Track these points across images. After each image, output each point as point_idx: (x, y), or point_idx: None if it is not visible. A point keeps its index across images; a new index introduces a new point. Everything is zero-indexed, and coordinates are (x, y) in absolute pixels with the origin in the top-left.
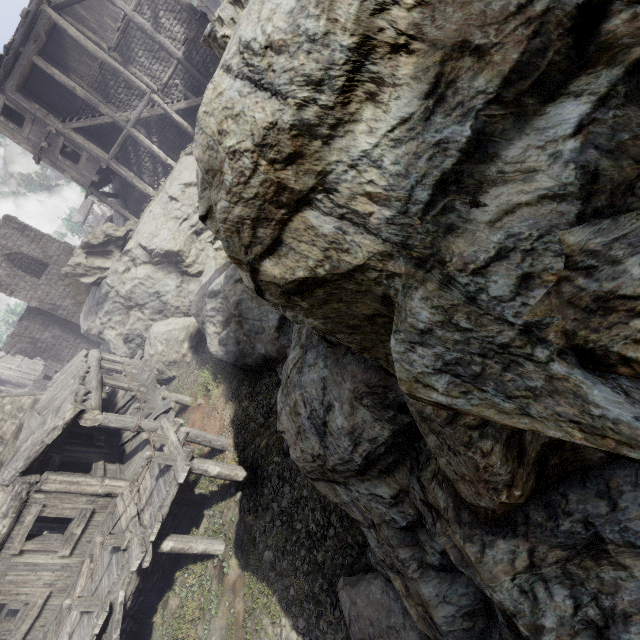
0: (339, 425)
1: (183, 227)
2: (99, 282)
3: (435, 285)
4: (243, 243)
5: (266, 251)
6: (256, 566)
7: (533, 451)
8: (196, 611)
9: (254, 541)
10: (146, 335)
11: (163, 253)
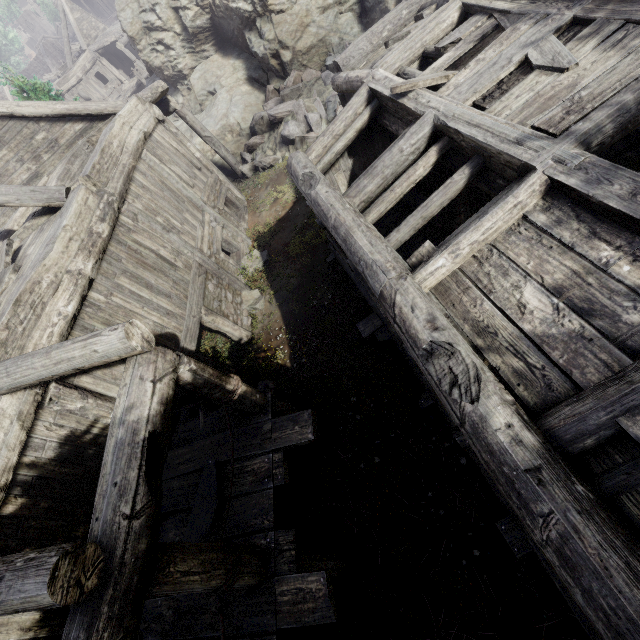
0: None
1: None
2: None
3: None
4: None
5: None
6: None
7: None
8: None
9: None
10: None
11: None
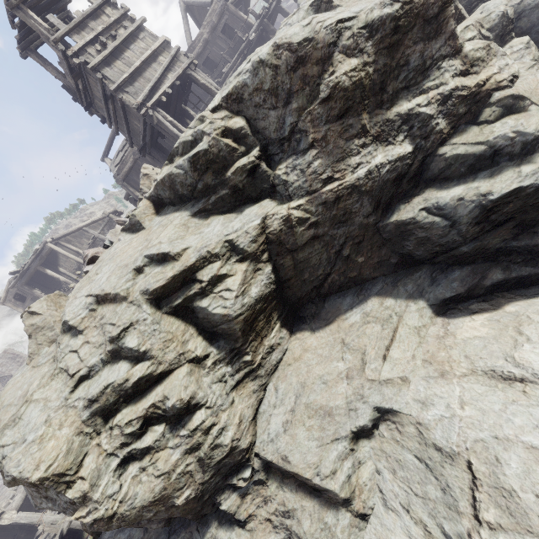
0: None
1: None
2: None
3: None
4: None
5: None
6: None
7: None
8: None
9: None
10: None
11: None
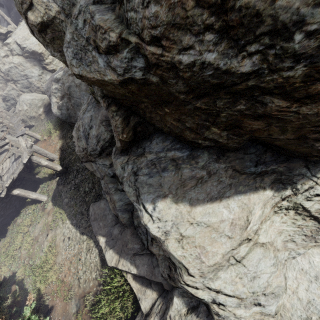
0: (93, 134)
1: None
2: None
3: (70, 24)
4: (20, 2)
5: (28, 8)
6: (60, 204)
7: (132, 123)
8: (29, 222)
9: (61, 195)
10: (17, 99)
11: (31, 51)
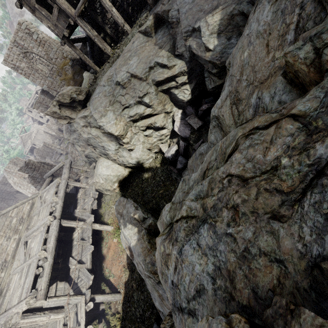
0: None
1: (124, 113)
2: (69, 123)
3: None
4: None
5: None
6: None
7: None
8: None
9: None
10: (97, 159)
11: (107, 132)
